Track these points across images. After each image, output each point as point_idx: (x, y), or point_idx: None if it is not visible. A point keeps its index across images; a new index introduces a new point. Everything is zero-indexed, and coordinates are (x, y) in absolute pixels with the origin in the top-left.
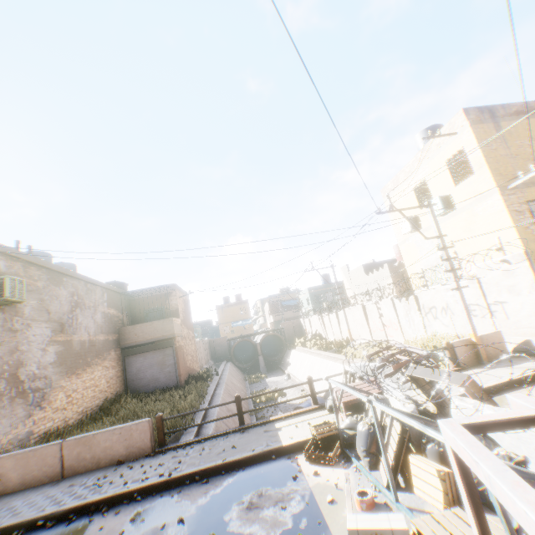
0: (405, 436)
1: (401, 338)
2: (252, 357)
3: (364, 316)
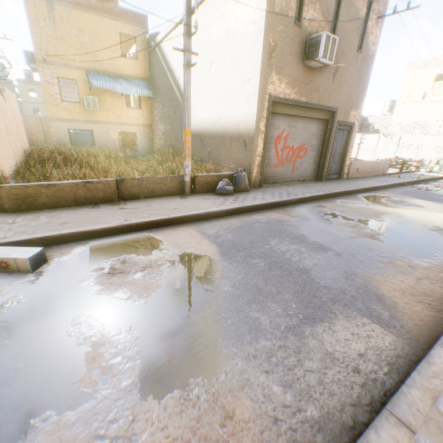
0: None
1: (370, 157)
2: None
3: None
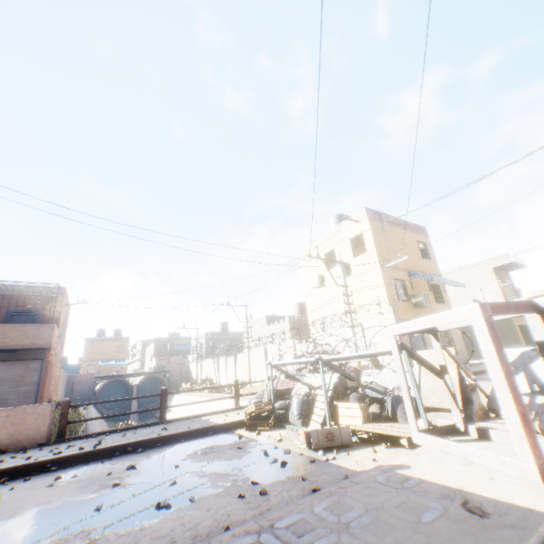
0: (335, 392)
1: None
2: (120, 403)
3: (264, 358)
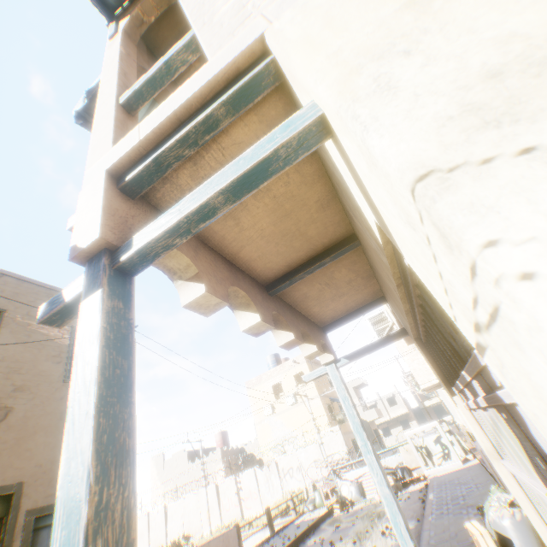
0: None
1: (259, 506)
2: None
3: (216, 496)
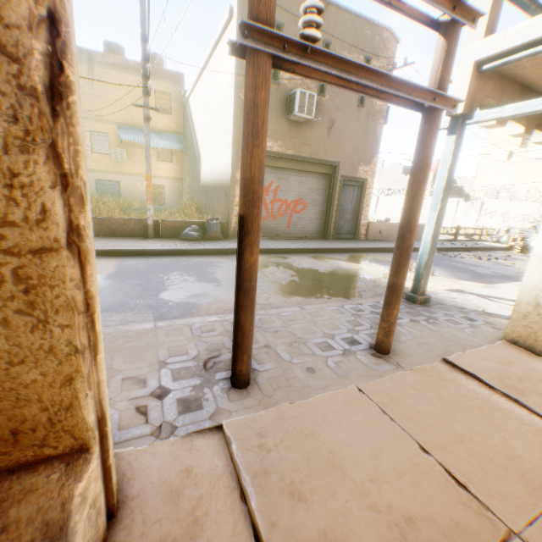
0: None
1: (448, 225)
2: None
3: None
